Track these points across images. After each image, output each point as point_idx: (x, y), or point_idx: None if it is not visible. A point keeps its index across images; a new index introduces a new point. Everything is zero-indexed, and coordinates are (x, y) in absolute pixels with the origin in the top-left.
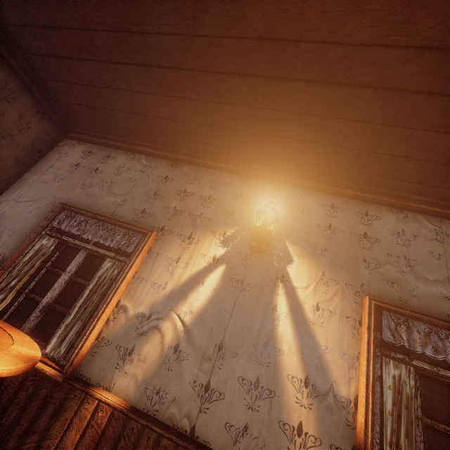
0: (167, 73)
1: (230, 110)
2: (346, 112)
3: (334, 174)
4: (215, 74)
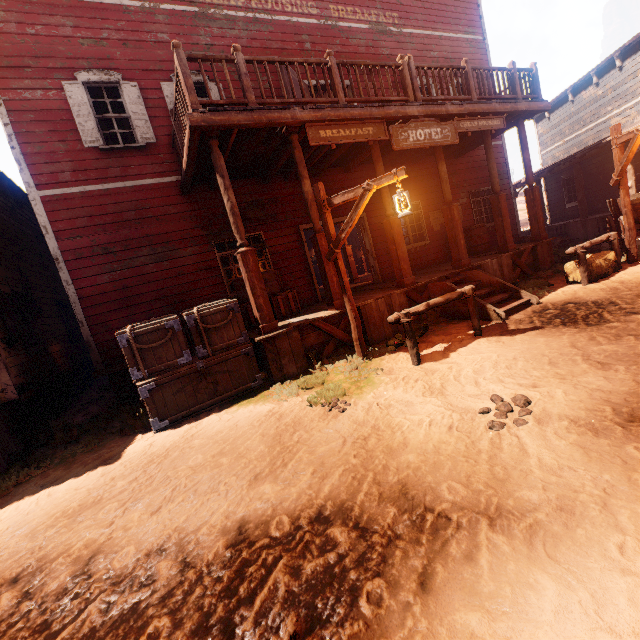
0: None
1: None
2: None
3: None
4: None
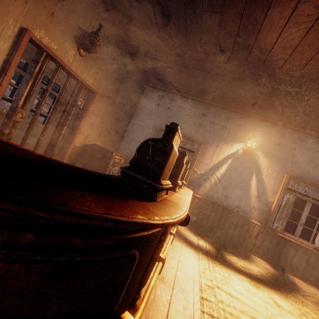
0: (218, 77)
1: (245, 92)
2: (302, 103)
3: (289, 118)
4: (243, 82)
